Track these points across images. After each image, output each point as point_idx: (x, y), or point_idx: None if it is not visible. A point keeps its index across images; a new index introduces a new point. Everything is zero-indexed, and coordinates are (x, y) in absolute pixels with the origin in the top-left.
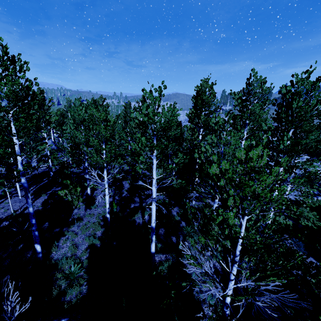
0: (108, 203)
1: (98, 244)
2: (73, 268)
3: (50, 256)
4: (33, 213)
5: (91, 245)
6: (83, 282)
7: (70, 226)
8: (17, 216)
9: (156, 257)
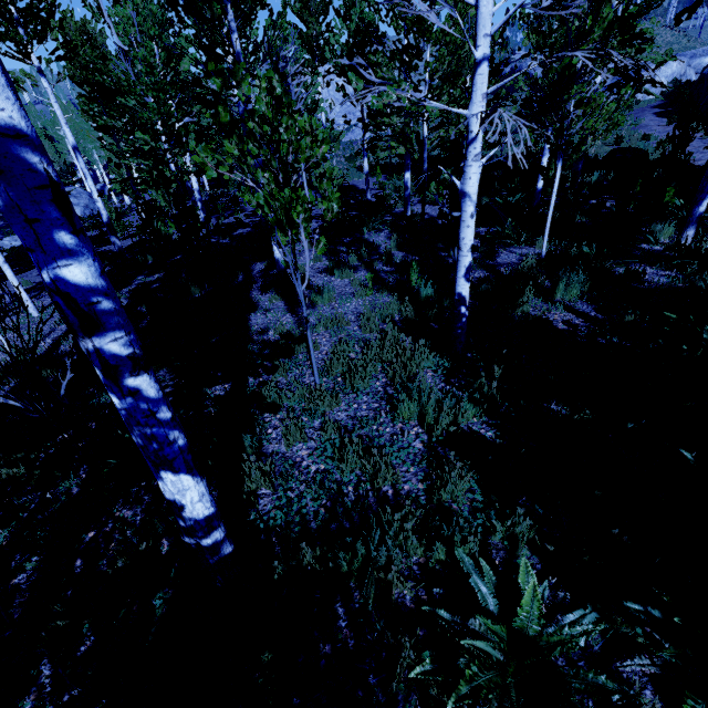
0: (472, 218)
1: (474, 425)
2: (491, 600)
3: (256, 515)
4: (36, 166)
5: (441, 434)
6: None
7: (276, 367)
8: (33, 364)
9: None
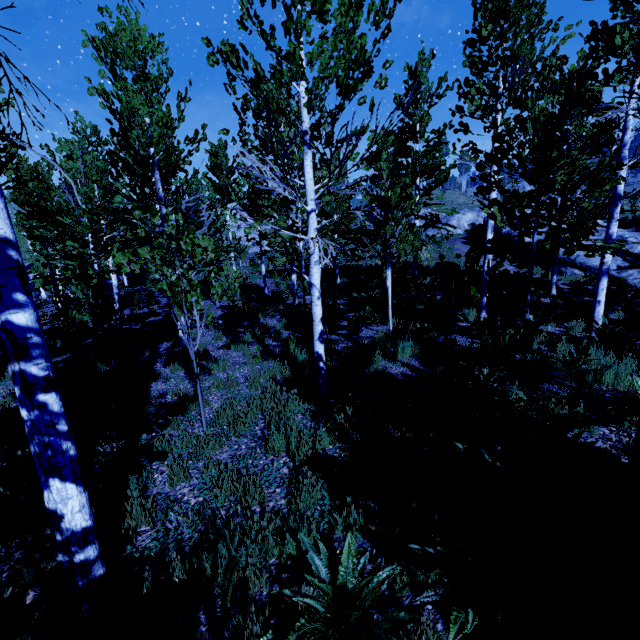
0: (319, 300)
1: (330, 451)
2: (324, 570)
3: (132, 551)
4: (12, 257)
5: (304, 460)
6: (452, 632)
7: (169, 421)
8: None
9: (588, 439)
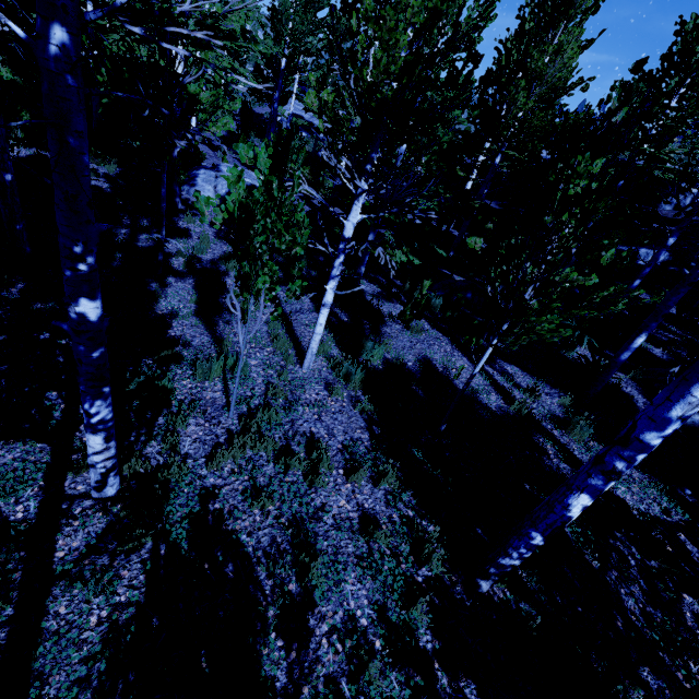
0: None
1: None
2: None
3: None
4: None
5: None
6: None
7: None
8: None
9: None
